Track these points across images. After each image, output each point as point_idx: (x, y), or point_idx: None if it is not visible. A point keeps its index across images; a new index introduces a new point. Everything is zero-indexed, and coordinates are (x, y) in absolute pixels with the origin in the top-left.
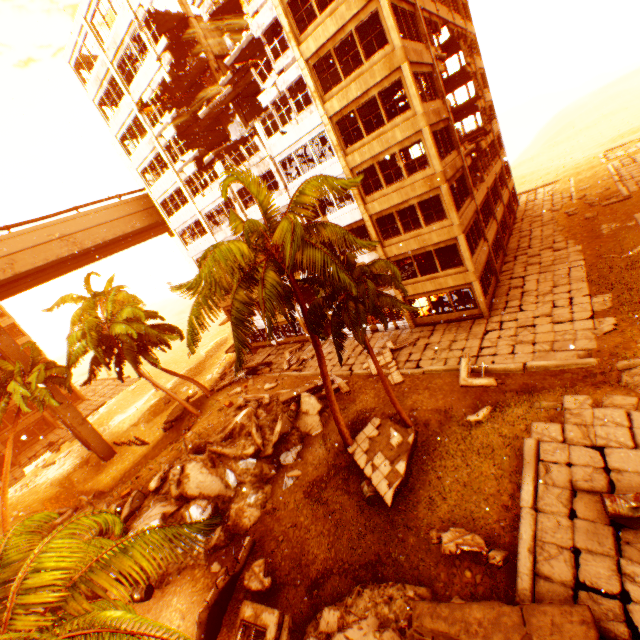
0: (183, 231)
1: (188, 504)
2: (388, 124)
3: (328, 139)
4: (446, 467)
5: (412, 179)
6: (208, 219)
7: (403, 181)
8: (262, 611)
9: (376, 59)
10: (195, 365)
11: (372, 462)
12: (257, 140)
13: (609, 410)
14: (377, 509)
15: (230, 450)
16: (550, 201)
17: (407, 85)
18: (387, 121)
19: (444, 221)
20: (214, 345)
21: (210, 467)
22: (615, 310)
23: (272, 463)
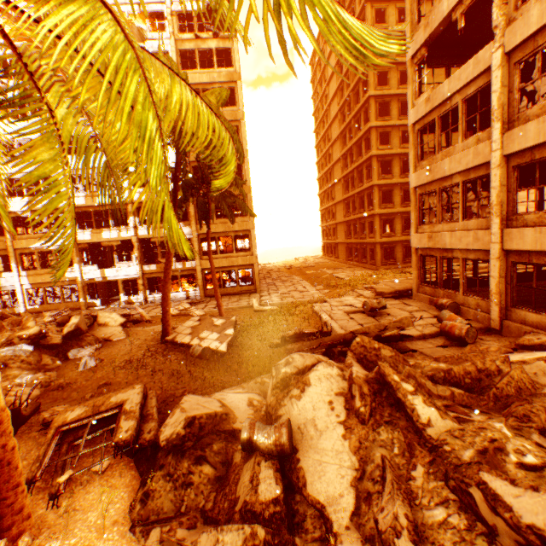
0: None
1: None
2: None
3: None
4: (267, 325)
5: None
6: None
7: None
8: (109, 398)
9: (228, 109)
10: None
11: (198, 337)
12: None
13: (346, 297)
14: (210, 362)
15: None
16: (275, 267)
17: (242, 131)
18: None
19: (245, 217)
20: None
21: None
22: (327, 288)
23: (56, 356)
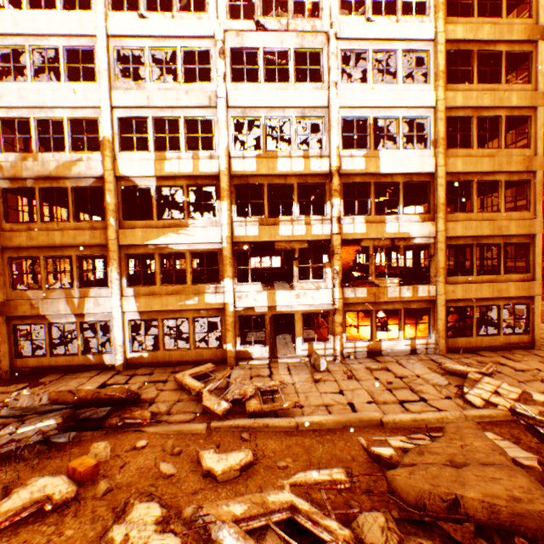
0: (3, 59)
1: None
2: (504, 85)
3: (428, 62)
4: None
5: (508, 152)
6: (117, 60)
7: (498, 150)
8: None
9: (515, 22)
10: None
11: None
12: (327, 2)
13: None
14: None
15: None
16: None
17: (537, 60)
18: (503, 82)
19: (525, 212)
20: None
21: None
22: None
23: None
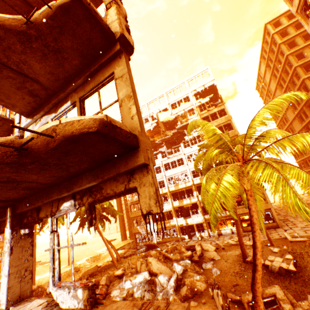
0: None
1: (154, 276)
2: None
3: None
4: None
5: None
6: None
7: None
8: (263, 290)
9: (229, 132)
10: (94, 255)
11: (267, 259)
12: (180, 148)
13: None
14: (286, 277)
15: (172, 256)
16: (276, 206)
17: None
18: None
19: None
20: (105, 248)
21: (162, 261)
22: None
23: (198, 267)
